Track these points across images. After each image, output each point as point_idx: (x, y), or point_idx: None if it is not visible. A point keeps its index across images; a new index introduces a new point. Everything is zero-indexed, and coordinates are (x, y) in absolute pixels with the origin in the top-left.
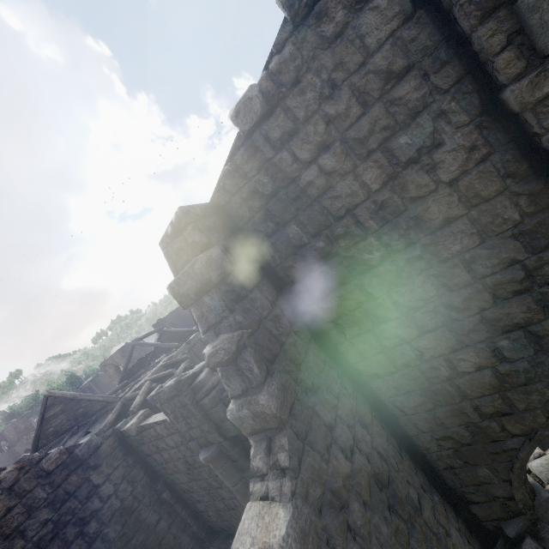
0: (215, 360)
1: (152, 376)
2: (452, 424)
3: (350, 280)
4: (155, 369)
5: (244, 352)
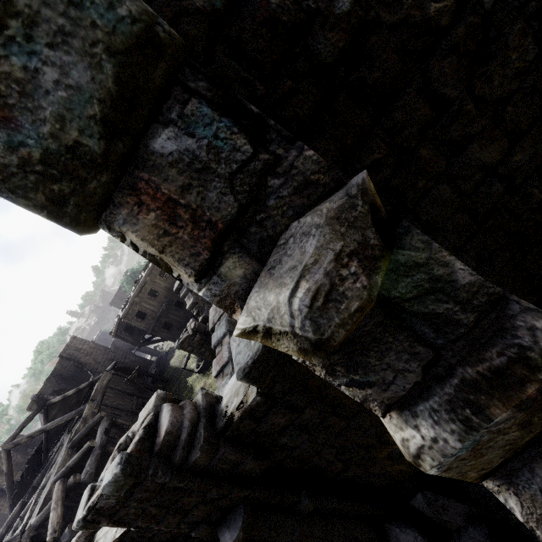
0: (346, 312)
1: (60, 470)
2: (540, 268)
3: (407, 82)
4: (61, 458)
5: (395, 243)
